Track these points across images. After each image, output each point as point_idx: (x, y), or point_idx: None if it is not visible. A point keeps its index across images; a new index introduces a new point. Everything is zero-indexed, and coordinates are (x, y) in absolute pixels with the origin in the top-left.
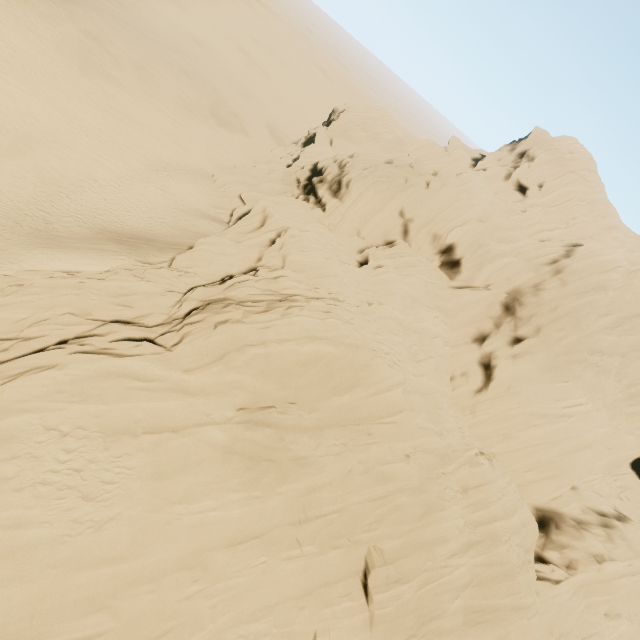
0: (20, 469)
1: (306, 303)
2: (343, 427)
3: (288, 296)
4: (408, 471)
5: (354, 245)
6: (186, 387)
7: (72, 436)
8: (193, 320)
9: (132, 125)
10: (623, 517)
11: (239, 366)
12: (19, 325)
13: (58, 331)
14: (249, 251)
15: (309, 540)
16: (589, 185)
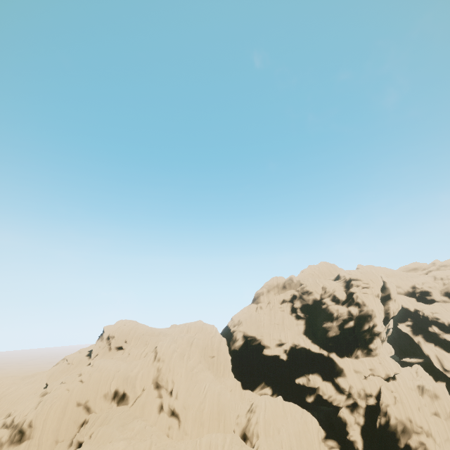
0: None
1: None
2: None
3: None
4: None
5: (62, 448)
6: None
7: None
8: None
9: None
10: (253, 403)
11: None
12: None
13: None
14: None
15: None
16: (141, 328)
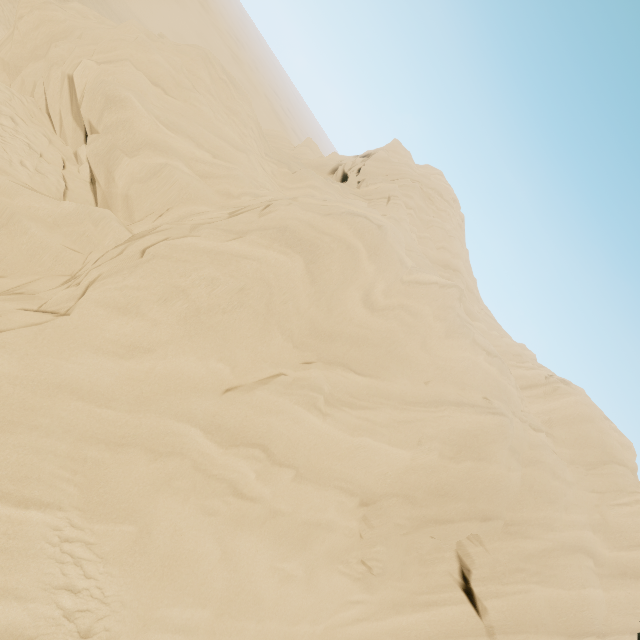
0: None
1: None
2: None
3: None
4: None
5: None
6: None
7: None
8: None
9: None
10: None
11: None
12: None
13: None
14: None
15: None
16: (436, 210)
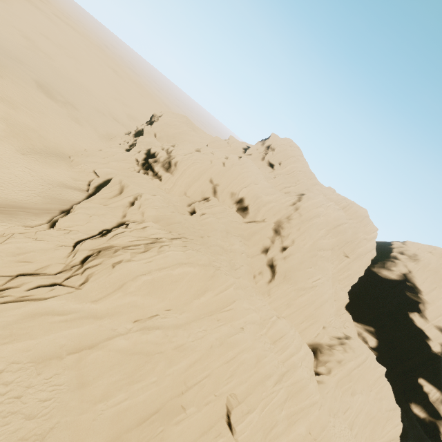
0: None
1: (170, 242)
2: (202, 319)
3: (156, 239)
4: (245, 337)
5: (184, 201)
6: (95, 313)
7: (8, 371)
8: (92, 264)
9: None
10: (348, 337)
11: (133, 291)
12: None
13: None
14: (115, 211)
15: (190, 403)
16: (301, 163)
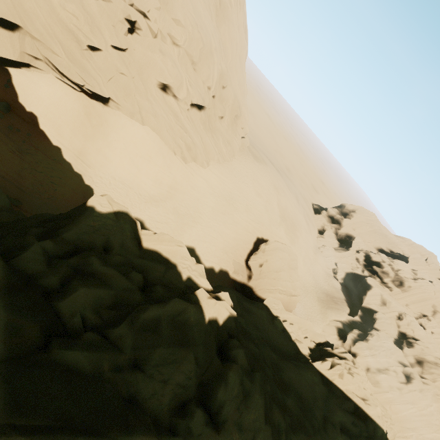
0: (438, 423)
1: None
2: None
3: None
4: None
5: (411, 314)
6: None
7: (438, 413)
8: (432, 372)
9: (306, 232)
10: None
11: None
12: (385, 364)
13: (399, 369)
14: (391, 320)
15: None
16: None
